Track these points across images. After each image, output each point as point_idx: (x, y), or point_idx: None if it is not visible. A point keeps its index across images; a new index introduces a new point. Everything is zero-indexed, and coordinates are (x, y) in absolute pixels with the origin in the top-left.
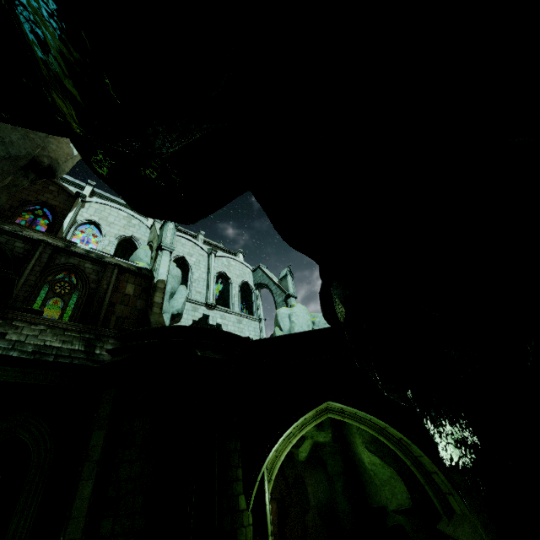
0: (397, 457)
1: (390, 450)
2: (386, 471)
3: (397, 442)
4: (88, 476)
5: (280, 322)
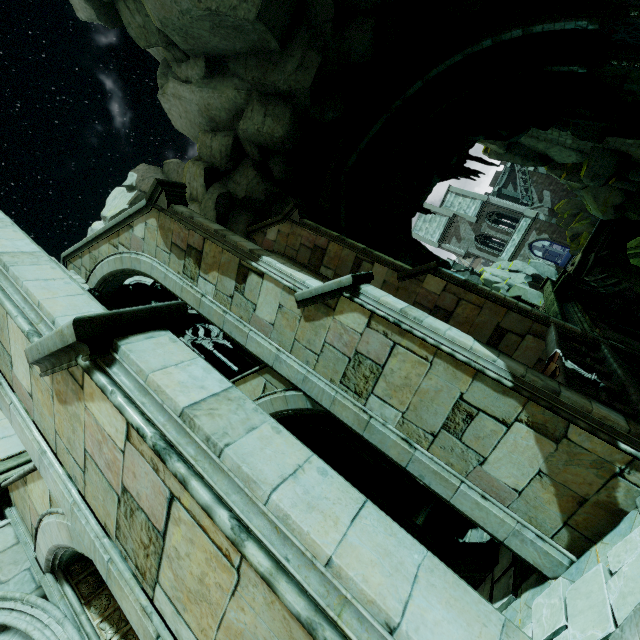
0: (635, 254)
1: (632, 254)
2: (634, 262)
3: (634, 248)
4: (636, 289)
5: (494, 280)
